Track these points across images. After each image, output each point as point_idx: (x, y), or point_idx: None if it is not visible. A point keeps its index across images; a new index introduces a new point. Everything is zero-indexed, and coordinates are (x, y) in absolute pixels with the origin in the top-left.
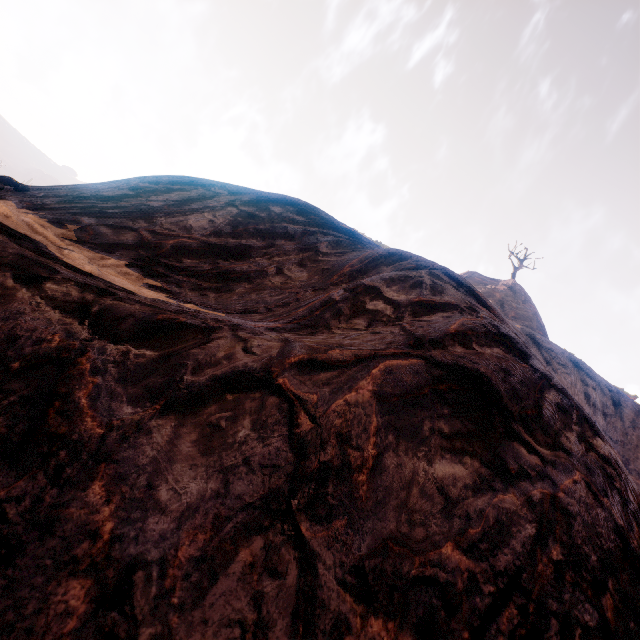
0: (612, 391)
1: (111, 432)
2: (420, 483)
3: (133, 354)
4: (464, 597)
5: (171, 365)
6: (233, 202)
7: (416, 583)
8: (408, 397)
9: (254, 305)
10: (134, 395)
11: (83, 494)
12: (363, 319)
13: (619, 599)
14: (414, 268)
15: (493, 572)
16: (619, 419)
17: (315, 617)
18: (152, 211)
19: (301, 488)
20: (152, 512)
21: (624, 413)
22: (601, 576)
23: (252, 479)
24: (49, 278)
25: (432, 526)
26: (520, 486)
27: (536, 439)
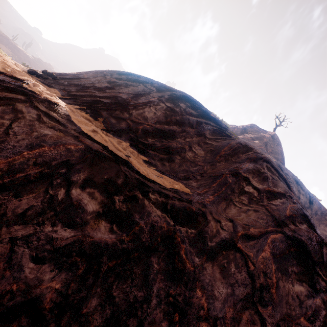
0: (310, 196)
1: (195, 269)
2: (291, 293)
3: (189, 232)
4: None
5: (202, 237)
6: (161, 99)
7: None
8: (282, 255)
9: (187, 173)
10: (196, 252)
11: (195, 293)
12: (245, 197)
13: None
14: (256, 158)
15: None
16: (310, 210)
17: None
18: (126, 104)
19: (255, 293)
20: (215, 300)
21: (313, 207)
22: None
23: (240, 289)
24: (149, 191)
25: (296, 310)
26: (320, 295)
27: (323, 274)
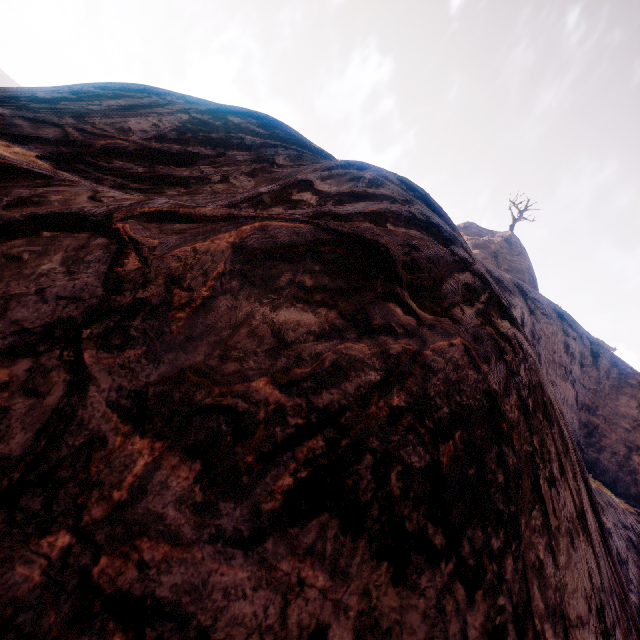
0: (592, 343)
1: None
2: (253, 325)
3: None
4: (262, 426)
5: None
6: (187, 110)
7: (207, 411)
8: (275, 252)
9: None
10: None
11: None
12: (283, 207)
13: (464, 449)
14: None
15: (309, 408)
16: (595, 369)
17: (66, 434)
18: (88, 112)
19: (100, 320)
20: None
21: (601, 364)
22: (448, 427)
23: (41, 308)
24: None
25: (249, 362)
26: (379, 339)
27: (421, 305)
